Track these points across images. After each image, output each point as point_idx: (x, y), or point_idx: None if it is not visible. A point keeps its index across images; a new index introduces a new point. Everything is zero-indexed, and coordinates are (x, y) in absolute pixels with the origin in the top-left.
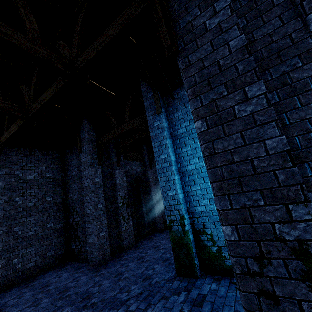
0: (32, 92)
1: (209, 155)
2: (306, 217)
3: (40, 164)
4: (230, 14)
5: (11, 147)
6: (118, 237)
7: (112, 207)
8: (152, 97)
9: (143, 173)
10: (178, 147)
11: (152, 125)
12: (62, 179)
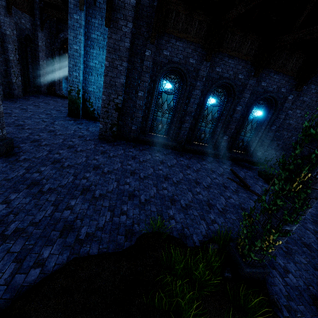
0: None
1: (106, 75)
2: (120, 99)
3: None
4: (130, 33)
5: None
6: (7, 86)
7: (2, 57)
8: None
9: (32, 33)
10: (88, 46)
11: (72, 15)
12: None
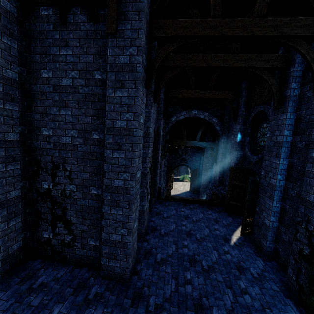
0: None
1: None
2: None
3: None
4: None
5: None
6: None
7: None
8: None
9: (156, 123)
10: None
11: None
12: (21, 83)
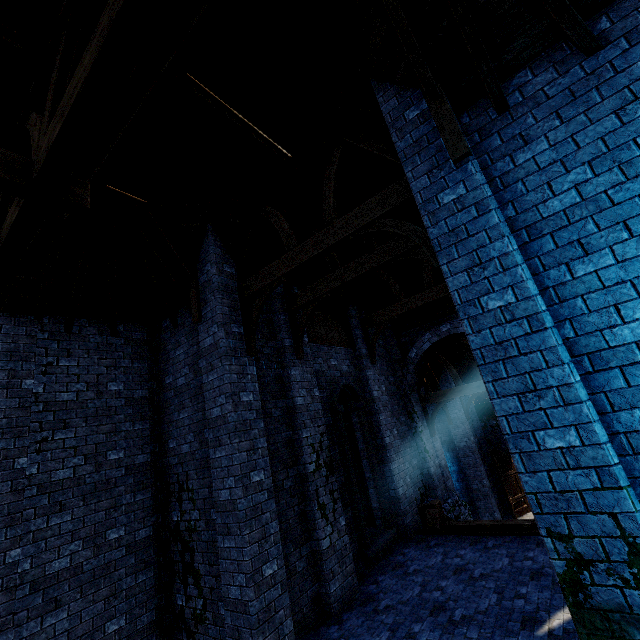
0: (47, 111)
1: None
2: None
3: (93, 358)
4: None
5: (18, 314)
6: (310, 571)
7: (290, 476)
8: (425, 118)
9: (356, 377)
10: (550, 265)
11: (435, 202)
12: (152, 398)
